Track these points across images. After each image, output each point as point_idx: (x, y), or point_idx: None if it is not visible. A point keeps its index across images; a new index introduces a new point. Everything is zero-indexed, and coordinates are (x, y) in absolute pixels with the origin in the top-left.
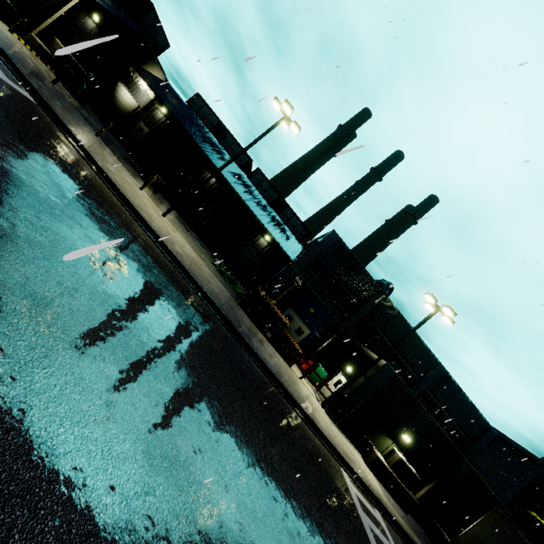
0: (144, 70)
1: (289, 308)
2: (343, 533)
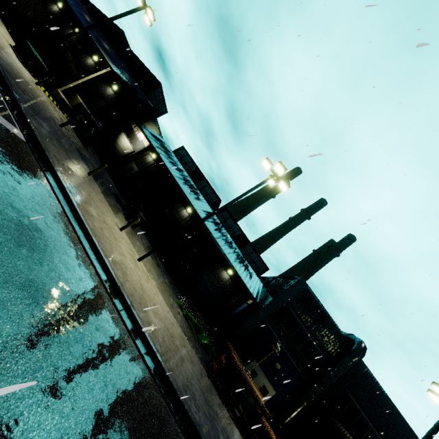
0: (144, 125)
1: (253, 360)
2: None
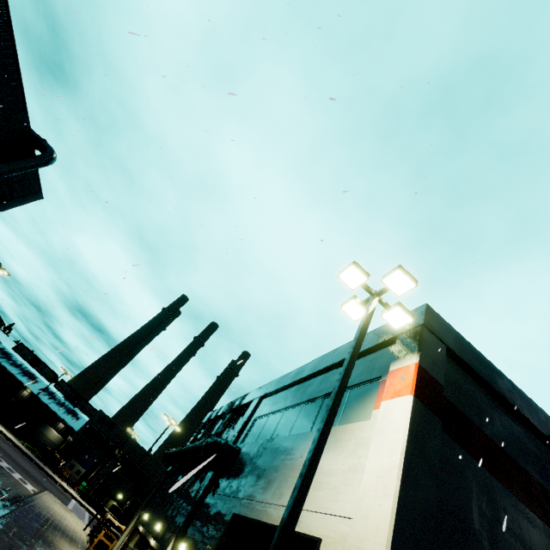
0: None
1: (72, 459)
2: (59, 490)
